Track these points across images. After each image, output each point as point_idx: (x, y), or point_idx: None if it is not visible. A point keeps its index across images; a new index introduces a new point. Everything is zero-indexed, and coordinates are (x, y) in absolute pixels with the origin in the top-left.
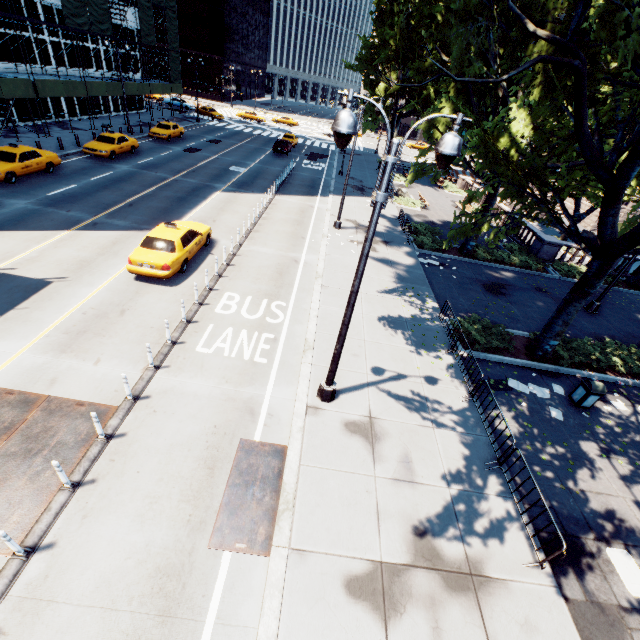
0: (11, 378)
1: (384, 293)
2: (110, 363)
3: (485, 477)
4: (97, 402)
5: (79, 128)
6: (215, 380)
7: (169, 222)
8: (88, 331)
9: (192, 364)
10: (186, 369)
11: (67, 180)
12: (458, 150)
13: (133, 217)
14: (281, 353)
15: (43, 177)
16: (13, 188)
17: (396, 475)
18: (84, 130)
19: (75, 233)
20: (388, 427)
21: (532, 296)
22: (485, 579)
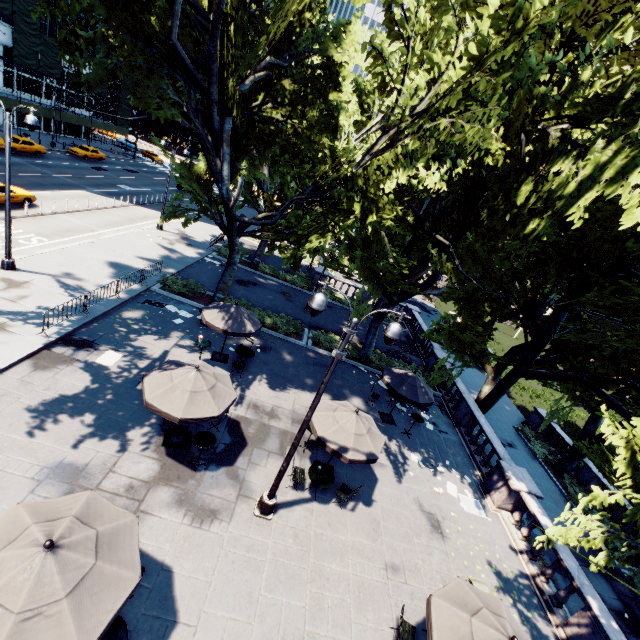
0: None
1: (139, 258)
2: None
3: (70, 315)
4: None
5: None
6: None
7: None
8: None
9: None
10: None
11: None
12: (33, 122)
13: None
14: None
15: None
16: None
17: (7, 297)
18: None
19: None
20: (34, 287)
21: (271, 293)
22: (3, 329)
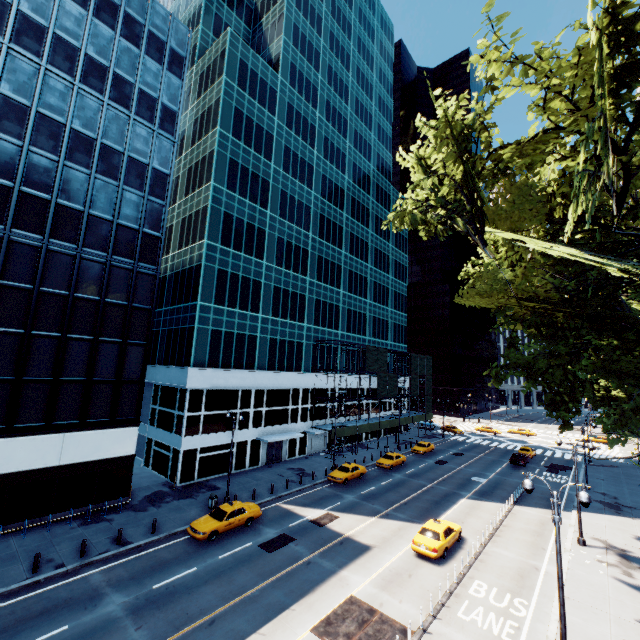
0: (363, 595)
1: None
2: (407, 604)
3: None
4: (403, 624)
5: (370, 447)
6: (472, 639)
7: (435, 519)
8: (393, 581)
9: (455, 623)
10: (452, 624)
11: (369, 483)
12: (588, 499)
13: (408, 512)
14: (524, 639)
15: (357, 481)
16: (345, 487)
17: None
18: (373, 448)
19: (378, 519)
20: None
21: None
22: None
